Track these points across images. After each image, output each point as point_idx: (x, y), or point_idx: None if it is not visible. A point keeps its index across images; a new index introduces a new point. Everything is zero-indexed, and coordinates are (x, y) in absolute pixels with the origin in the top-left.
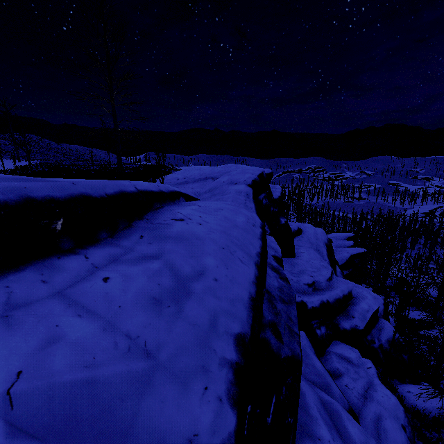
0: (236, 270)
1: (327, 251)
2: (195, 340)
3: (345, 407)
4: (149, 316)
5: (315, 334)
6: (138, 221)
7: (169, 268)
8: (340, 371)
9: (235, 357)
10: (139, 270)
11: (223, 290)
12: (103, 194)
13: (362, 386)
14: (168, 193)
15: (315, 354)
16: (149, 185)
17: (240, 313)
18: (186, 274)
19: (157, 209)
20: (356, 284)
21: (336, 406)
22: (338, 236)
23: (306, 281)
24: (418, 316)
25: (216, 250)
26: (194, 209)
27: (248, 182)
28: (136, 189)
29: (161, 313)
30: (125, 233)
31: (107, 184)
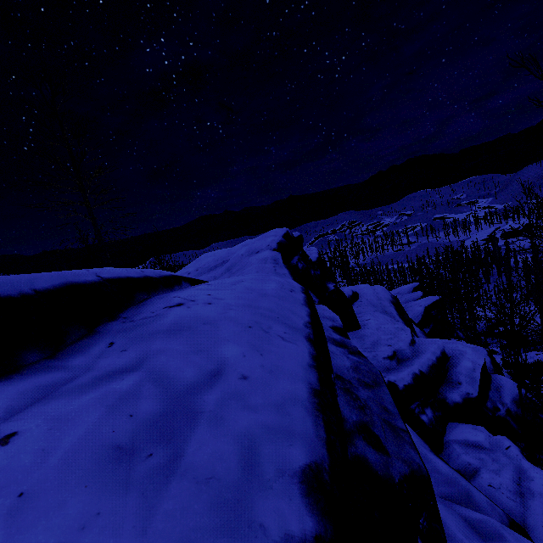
0: (277, 354)
1: (396, 310)
2: (212, 517)
3: (503, 521)
4: (99, 493)
5: (421, 422)
6: (107, 324)
7: (155, 380)
8: (474, 465)
9: (310, 525)
10: (90, 399)
11: (259, 391)
12: (28, 291)
13: (511, 479)
14: (160, 278)
15: (432, 452)
16: (125, 271)
17: (299, 424)
18: (188, 382)
19: (142, 301)
20: (445, 340)
21: (491, 524)
22: (402, 291)
23: (385, 353)
24: (531, 359)
25: (239, 331)
26: (200, 289)
27: (272, 247)
28: (98, 277)
29: (130, 476)
30: (81, 345)
31: (40, 276)
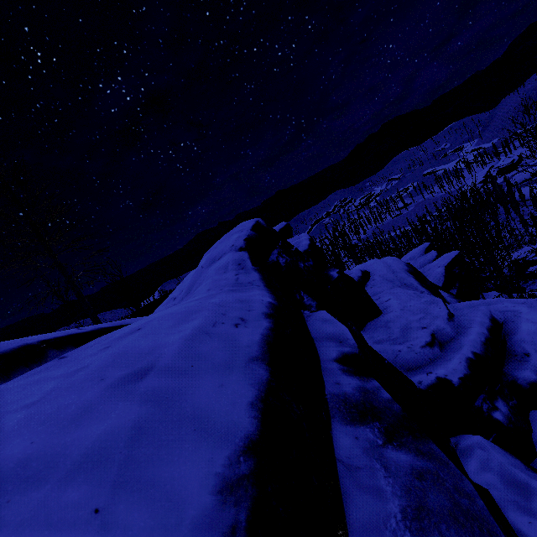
0: None
1: (416, 279)
2: None
3: None
4: None
5: (495, 422)
6: None
7: None
8: None
9: None
10: None
11: None
12: None
13: None
14: None
15: (529, 470)
16: None
17: None
18: None
19: None
20: (484, 301)
21: None
22: (414, 255)
23: (422, 340)
24: None
25: None
26: None
27: (237, 246)
28: None
29: None
30: None
31: None
